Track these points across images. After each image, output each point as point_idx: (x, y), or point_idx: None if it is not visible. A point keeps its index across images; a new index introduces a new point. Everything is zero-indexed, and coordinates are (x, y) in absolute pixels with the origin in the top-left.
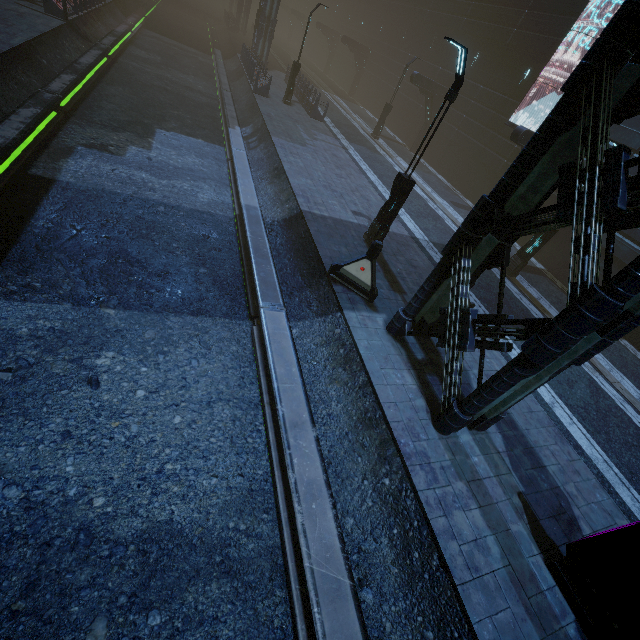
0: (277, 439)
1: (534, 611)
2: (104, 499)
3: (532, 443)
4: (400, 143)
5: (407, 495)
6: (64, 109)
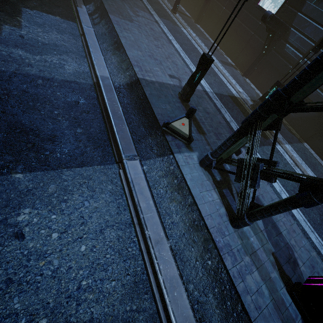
0: (146, 247)
1: (285, 321)
2: (46, 319)
3: (275, 220)
4: (188, 16)
5: (222, 271)
6: None
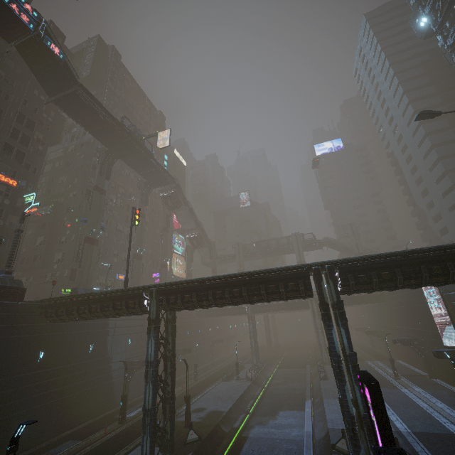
0: None
1: None
2: None
3: None
4: (422, 375)
5: None
6: (251, 413)
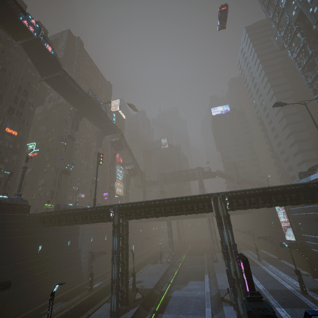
0: None
1: None
2: None
3: None
4: (274, 258)
5: None
6: (171, 283)
